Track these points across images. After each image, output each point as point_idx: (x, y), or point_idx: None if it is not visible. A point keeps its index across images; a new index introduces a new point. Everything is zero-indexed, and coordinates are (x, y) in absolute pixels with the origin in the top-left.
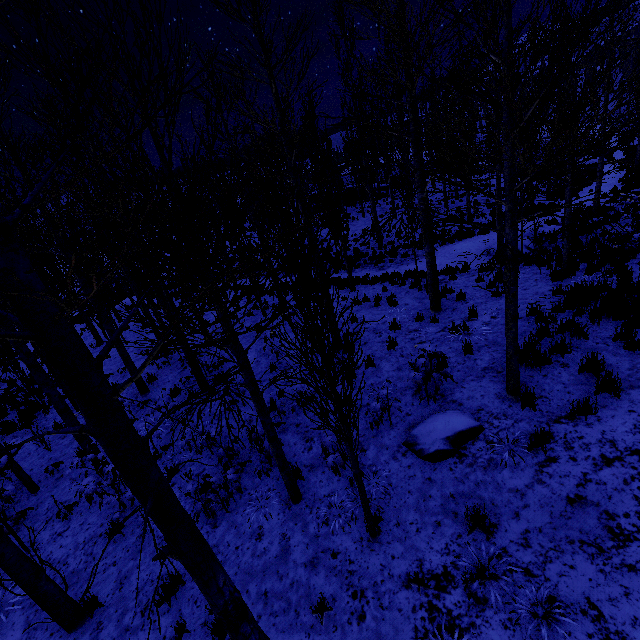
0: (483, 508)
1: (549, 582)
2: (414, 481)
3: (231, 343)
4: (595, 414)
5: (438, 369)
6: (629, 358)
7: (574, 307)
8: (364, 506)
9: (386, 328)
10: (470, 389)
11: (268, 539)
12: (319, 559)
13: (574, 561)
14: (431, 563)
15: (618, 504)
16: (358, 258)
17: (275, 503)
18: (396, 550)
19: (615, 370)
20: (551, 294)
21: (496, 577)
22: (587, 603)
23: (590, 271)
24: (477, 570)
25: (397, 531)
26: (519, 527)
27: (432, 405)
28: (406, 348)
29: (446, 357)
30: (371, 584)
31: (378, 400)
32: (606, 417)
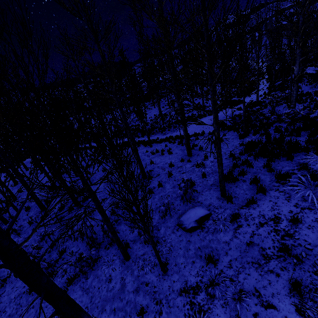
0: (212, 252)
1: (240, 283)
2: (182, 243)
3: (86, 189)
4: (256, 203)
5: (191, 186)
6: (269, 176)
7: (248, 152)
8: (159, 260)
9: (167, 166)
10: (205, 195)
11: (114, 281)
12: (140, 288)
13: (249, 272)
14: (191, 282)
15: (266, 243)
16: (153, 129)
17: (117, 262)
18: (175, 278)
19: (264, 182)
20: (239, 145)
21: (218, 284)
22: (255, 290)
23: (255, 134)
24: (210, 283)
25: (175, 268)
26: (227, 259)
27: (189, 204)
28: (177, 176)
29: (193, 182)
30: (164, 296)
31: (164, 205)
32: (261, 204)
